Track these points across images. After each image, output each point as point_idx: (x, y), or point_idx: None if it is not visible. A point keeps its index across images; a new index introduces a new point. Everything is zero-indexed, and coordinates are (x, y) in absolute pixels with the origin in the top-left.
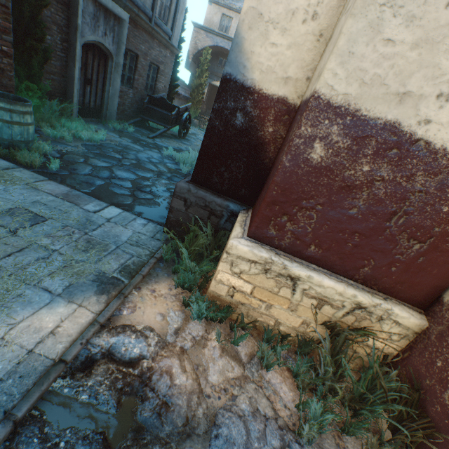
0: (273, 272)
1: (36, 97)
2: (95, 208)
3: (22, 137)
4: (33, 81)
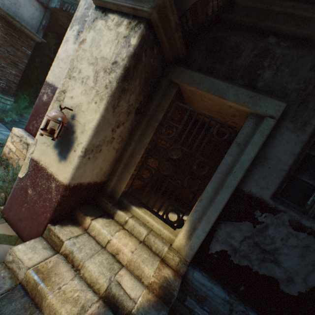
0: (23, 141)
1: (27, 102)
2: (2, 130)
3: (3, 108)
4: (30, 97)
